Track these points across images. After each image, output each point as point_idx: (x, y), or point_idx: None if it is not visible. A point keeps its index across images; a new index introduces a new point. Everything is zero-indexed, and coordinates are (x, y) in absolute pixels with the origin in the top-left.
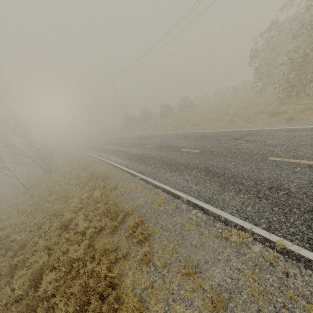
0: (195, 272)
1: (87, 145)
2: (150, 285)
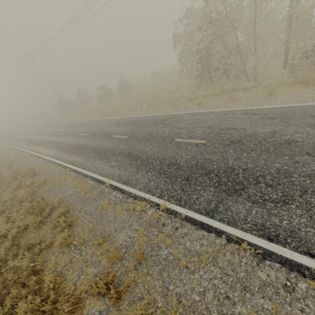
0: (106, 240)
1: (13, 137)
2: (69, 261)
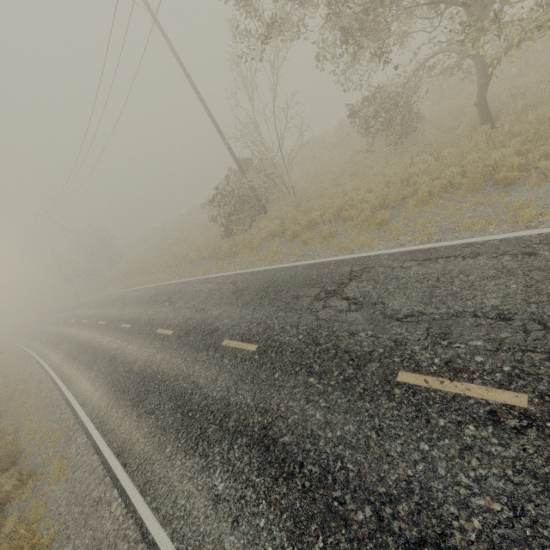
0: None
1: None
2: None
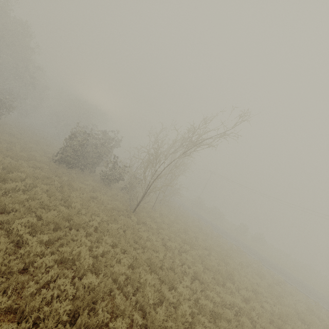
0: None
1: None
2: None
